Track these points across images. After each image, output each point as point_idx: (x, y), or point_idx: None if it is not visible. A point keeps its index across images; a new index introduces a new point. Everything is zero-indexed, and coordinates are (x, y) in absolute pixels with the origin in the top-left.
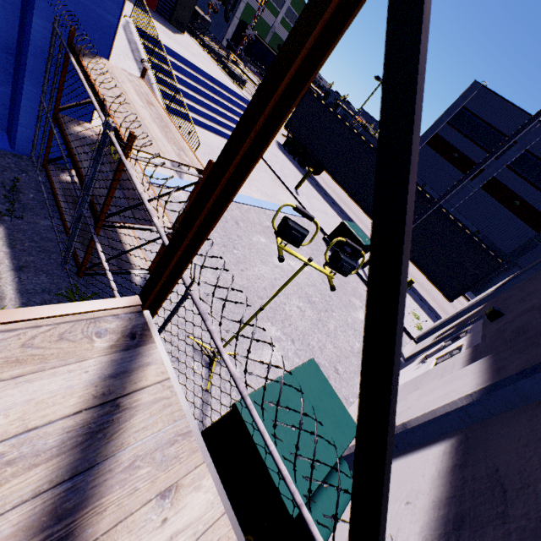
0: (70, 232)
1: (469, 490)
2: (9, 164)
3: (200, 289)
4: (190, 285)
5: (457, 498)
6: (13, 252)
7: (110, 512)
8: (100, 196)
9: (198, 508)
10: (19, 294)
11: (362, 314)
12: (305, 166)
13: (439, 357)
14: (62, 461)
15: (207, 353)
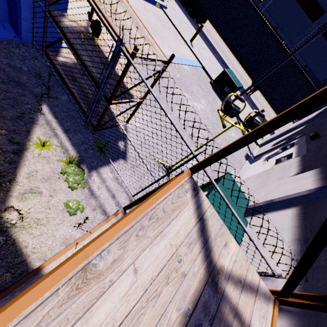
0: (80, 103)
1: (309, 230)
2: (24, 53)
3: (153, 130)
4: (197, 155)
5: (303, 232)
6: (58, 121)
7: (216, 253)
8: (117, 91)
9: (233, 248)
10: (73, 147)
11: (233, 133)
12: (194, 17)
13: (277, 159)
14: (200, 241)
15: (164, 167)
